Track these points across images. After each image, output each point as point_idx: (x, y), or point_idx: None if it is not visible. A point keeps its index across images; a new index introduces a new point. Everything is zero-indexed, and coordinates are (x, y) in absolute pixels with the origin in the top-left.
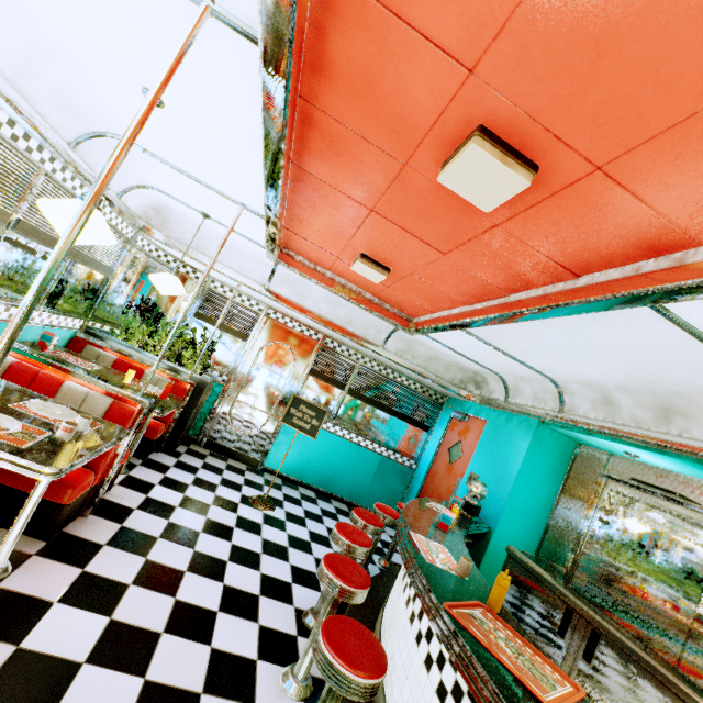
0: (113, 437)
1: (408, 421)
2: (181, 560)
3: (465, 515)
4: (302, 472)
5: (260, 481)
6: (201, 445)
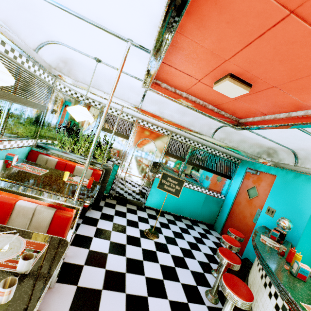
0: (57, 261)
1: (219, 175)
2: (120, 309)
3: (278, 240)
4: (165, 206)
5: (146, 216)
6: (111, 198)
